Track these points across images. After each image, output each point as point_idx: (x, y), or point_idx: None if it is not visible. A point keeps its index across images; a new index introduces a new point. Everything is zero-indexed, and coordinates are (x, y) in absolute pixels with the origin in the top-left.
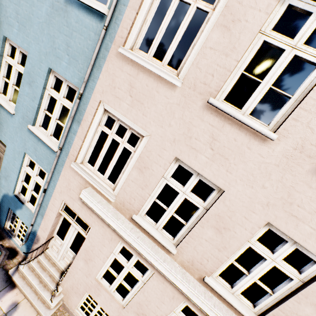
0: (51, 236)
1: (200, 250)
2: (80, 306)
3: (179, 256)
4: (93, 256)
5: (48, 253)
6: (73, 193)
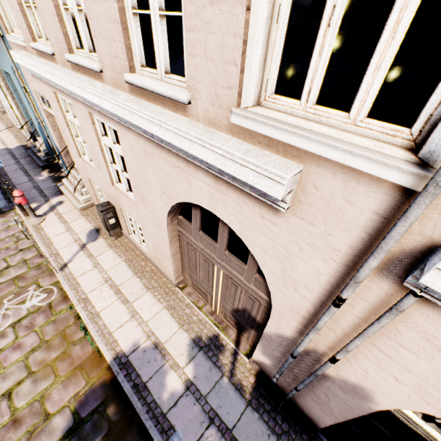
0: (65, 146)
1: (49, 23)
2: (102, 201)
3: (57, 55)
4: (65, 131)
5: (75, 166)
6: (28, 73)
